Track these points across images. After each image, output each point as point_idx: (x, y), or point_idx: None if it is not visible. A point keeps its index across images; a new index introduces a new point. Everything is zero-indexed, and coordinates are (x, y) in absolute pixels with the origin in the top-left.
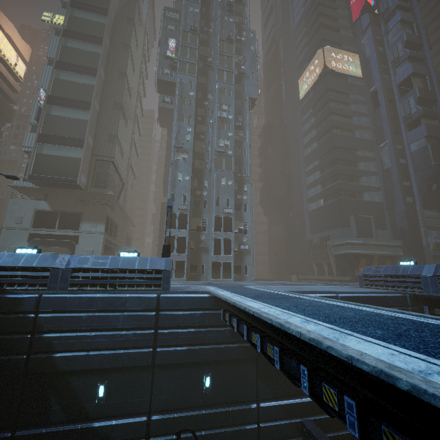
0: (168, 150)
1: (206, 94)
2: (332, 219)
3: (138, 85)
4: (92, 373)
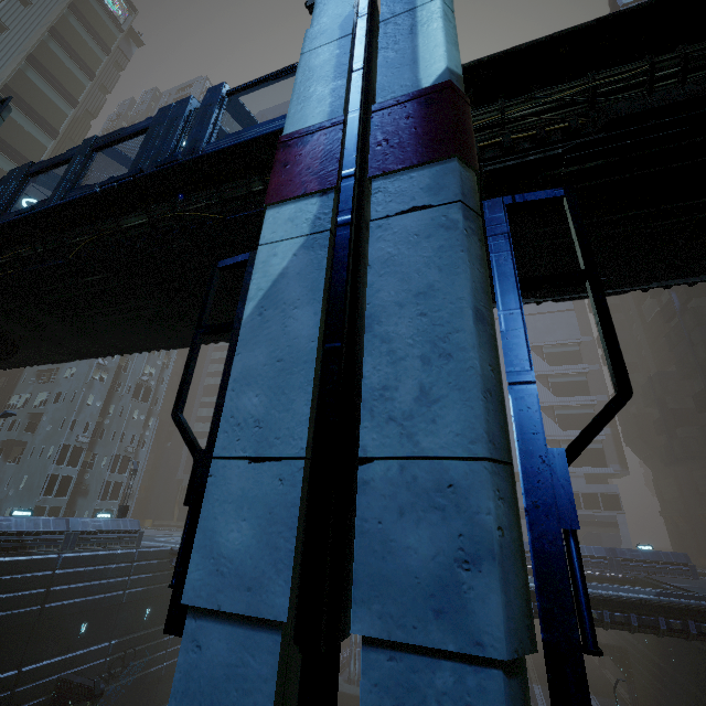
0: None
1: None
2: None
3: None
4: (81, 615)
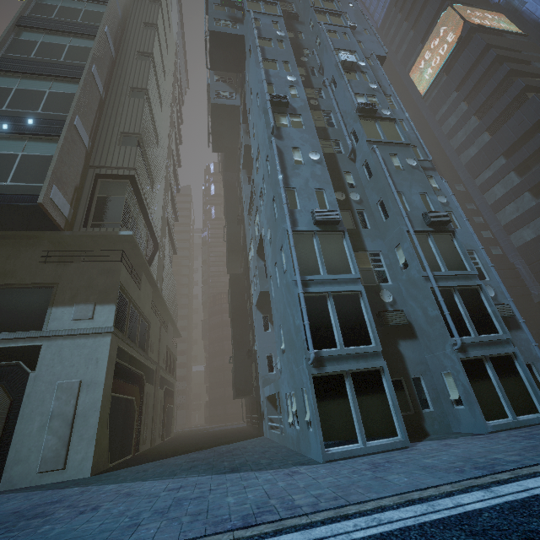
0: (229, 191)
1: (301, 49)
2: None
3: (171, 108)
4: None
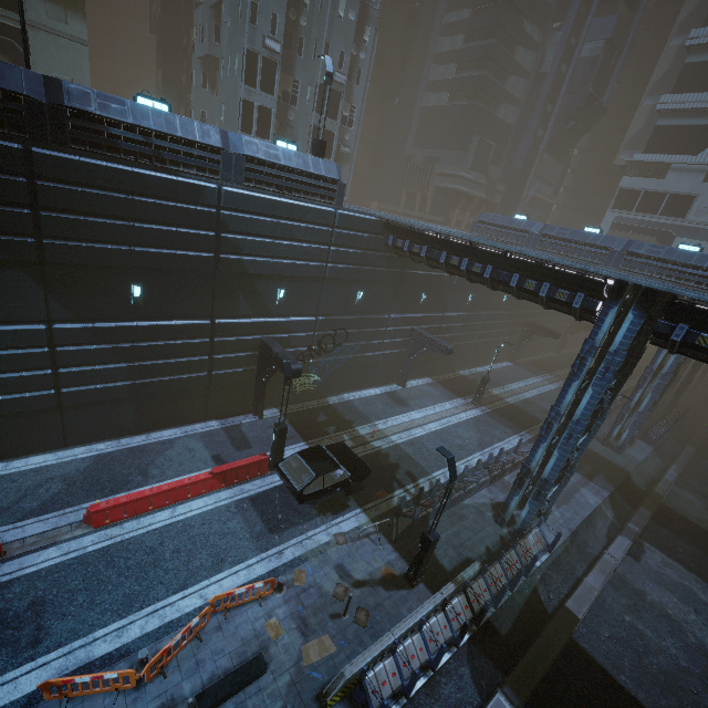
0: None
1: None
2: (452, 134)
3: None
4: (273, 279)
